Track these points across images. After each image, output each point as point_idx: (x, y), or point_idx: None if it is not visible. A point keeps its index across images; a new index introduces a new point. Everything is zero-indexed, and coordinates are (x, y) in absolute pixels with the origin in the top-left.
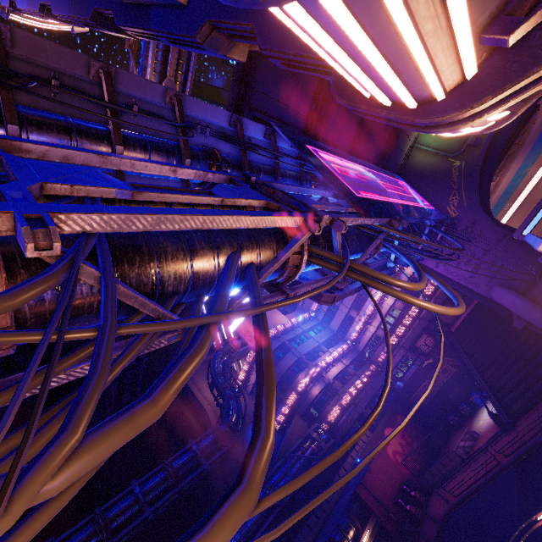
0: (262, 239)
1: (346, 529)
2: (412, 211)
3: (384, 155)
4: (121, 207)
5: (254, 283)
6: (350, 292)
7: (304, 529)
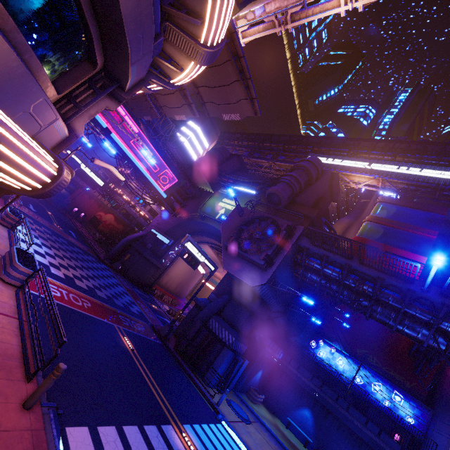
0: None
1: None
2: (124, 152)
3: (181, 164)
4: None
5: None
6: None
7: None
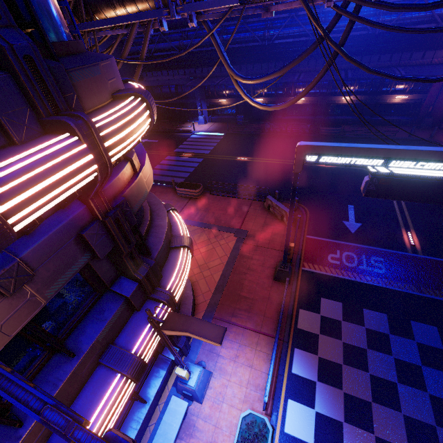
0: (153, 3)
1: (398, 83)
2: None
3: None
4: (84, 24)
5: (145, 36)
6: (311, 5)
7: (374, 57)
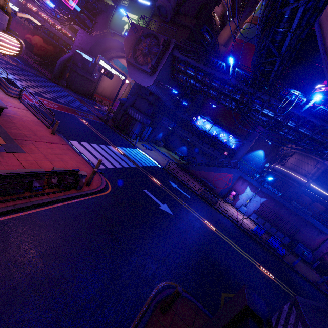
0: None
1: None
2: None
3: None
4: None
5: None
6: None
7: None
